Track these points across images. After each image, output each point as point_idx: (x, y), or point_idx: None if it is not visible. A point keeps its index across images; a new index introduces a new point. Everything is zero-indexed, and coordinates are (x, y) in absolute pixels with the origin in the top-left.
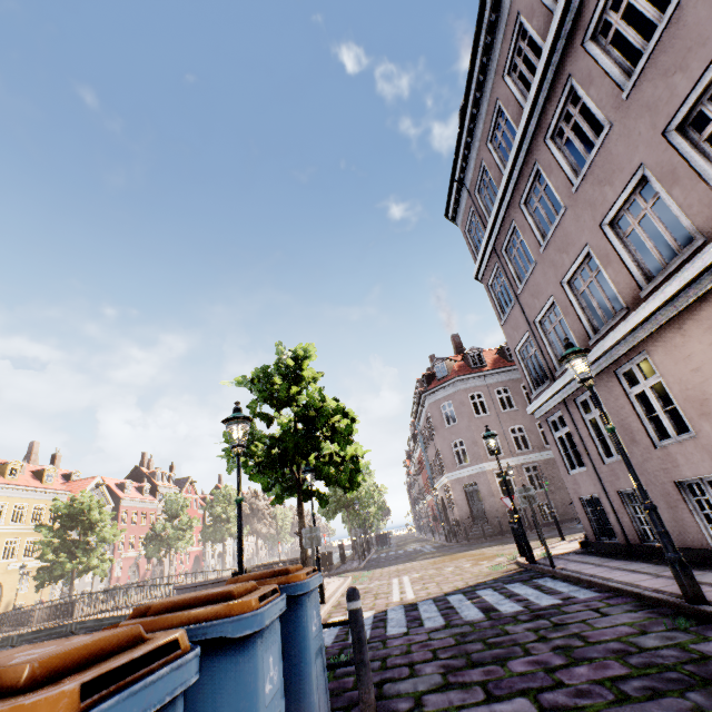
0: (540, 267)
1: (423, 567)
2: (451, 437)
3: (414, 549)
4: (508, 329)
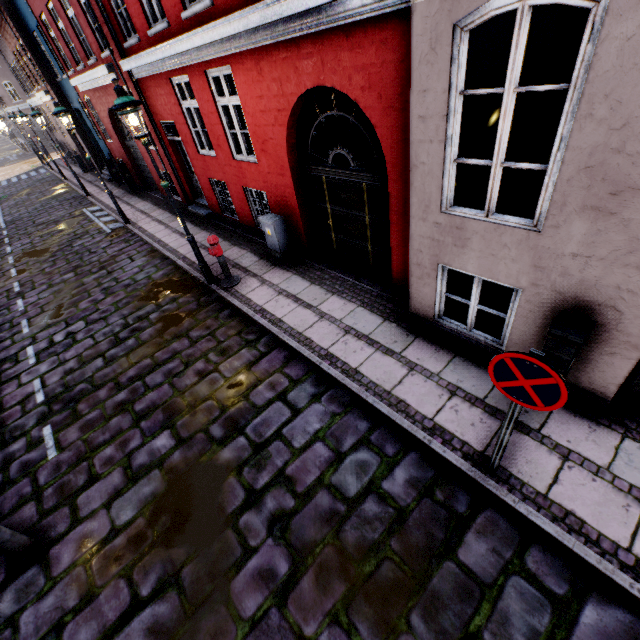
0: (2, 47)
1: (7, 170)
2: (0, 79)
3: (5, 158)
4: (2, 56)
